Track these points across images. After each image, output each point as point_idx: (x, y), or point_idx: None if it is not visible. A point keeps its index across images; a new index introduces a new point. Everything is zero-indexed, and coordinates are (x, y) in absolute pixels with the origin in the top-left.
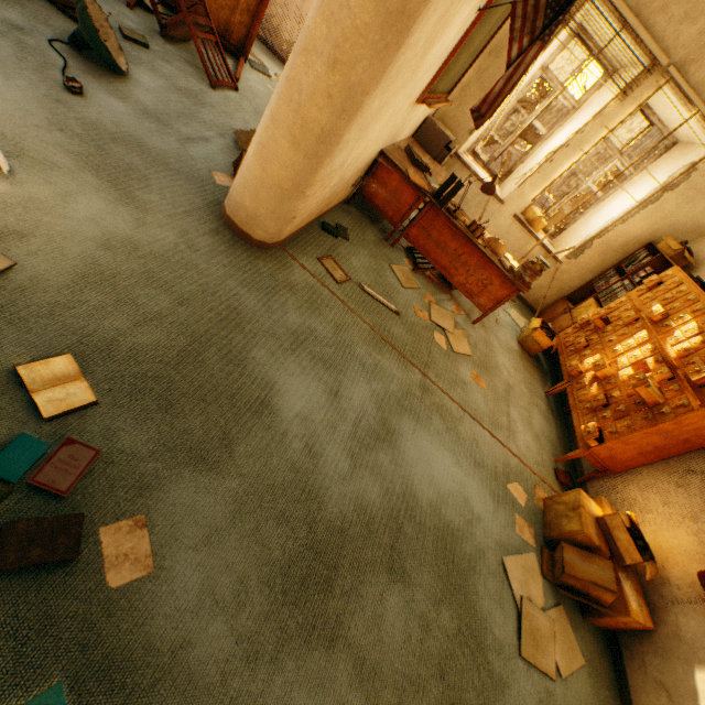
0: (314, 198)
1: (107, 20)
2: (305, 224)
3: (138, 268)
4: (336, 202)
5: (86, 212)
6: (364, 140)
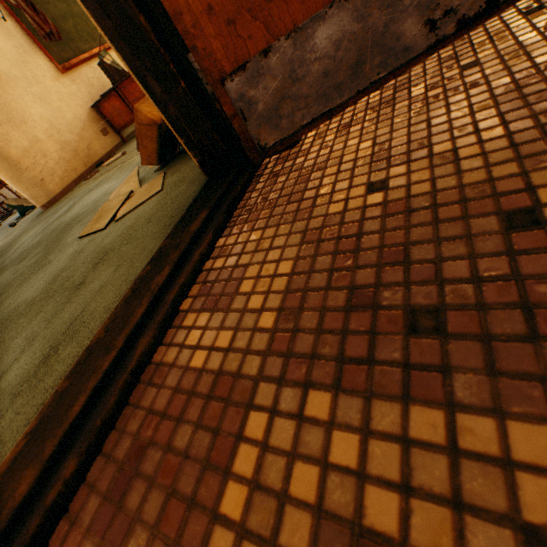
0: (45, 165)
1: (25, 199)
2: (79, 176)
3: None
4: (104, 150)
5: None
6: (31, 123)
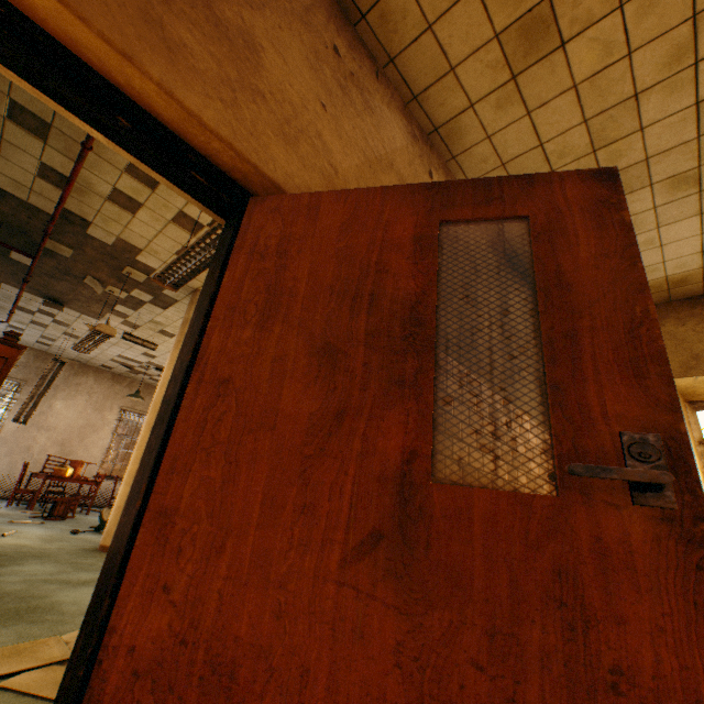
0: None
1: None
2: None
3: (15, 547)
4: None
5: (19, 541)
6: None
